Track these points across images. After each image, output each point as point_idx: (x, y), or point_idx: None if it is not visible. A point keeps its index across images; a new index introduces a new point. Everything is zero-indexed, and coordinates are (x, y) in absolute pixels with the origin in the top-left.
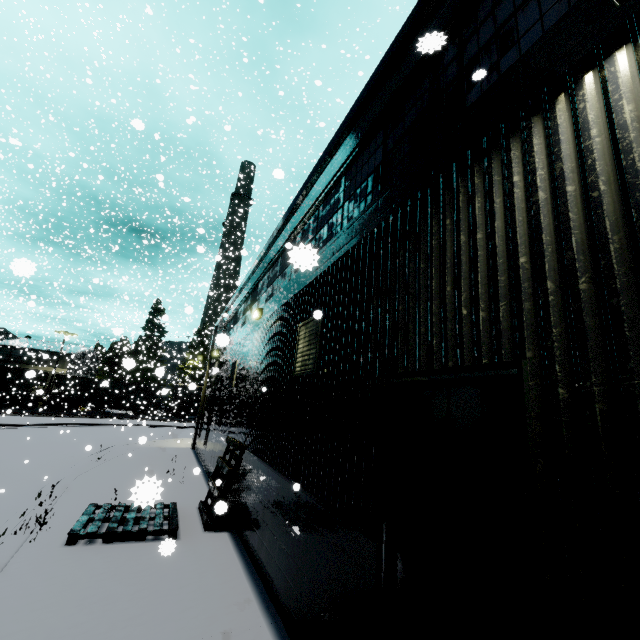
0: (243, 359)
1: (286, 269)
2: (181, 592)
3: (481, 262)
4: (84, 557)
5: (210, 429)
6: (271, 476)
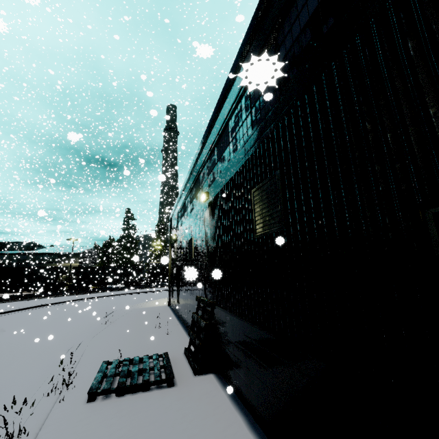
0: (198, 235)
1: (224, 153)
2: None
3: None
4: (103, 413)
5: (180, 291)
6: (248, 329)
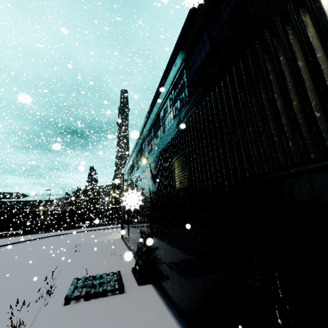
0: (141, 187)
1: (157, 133)
2: (133, 327)
3: (327, 72)
4: (75, 311)
5: (129, 227)
6: (172, 250)
